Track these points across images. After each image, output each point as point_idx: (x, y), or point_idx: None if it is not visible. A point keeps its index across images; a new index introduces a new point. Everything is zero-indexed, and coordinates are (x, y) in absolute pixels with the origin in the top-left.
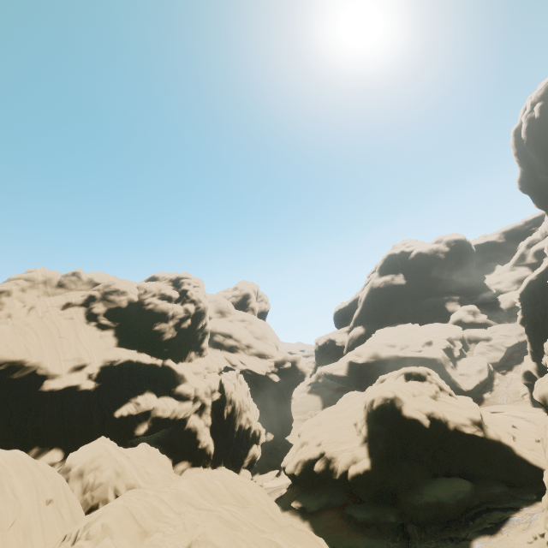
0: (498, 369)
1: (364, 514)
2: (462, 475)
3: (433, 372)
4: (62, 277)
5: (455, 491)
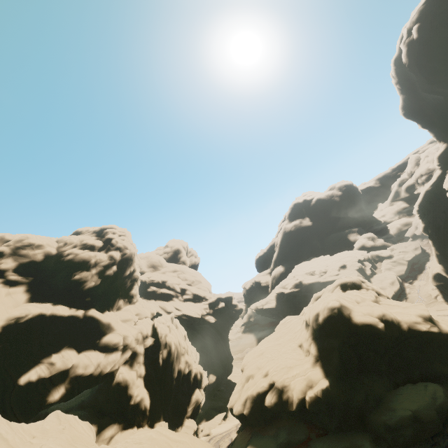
0: (405, 280)
1: (333, 447)
2: (425, 379)
3: (365, 281)
4: None
5: (429, 399)
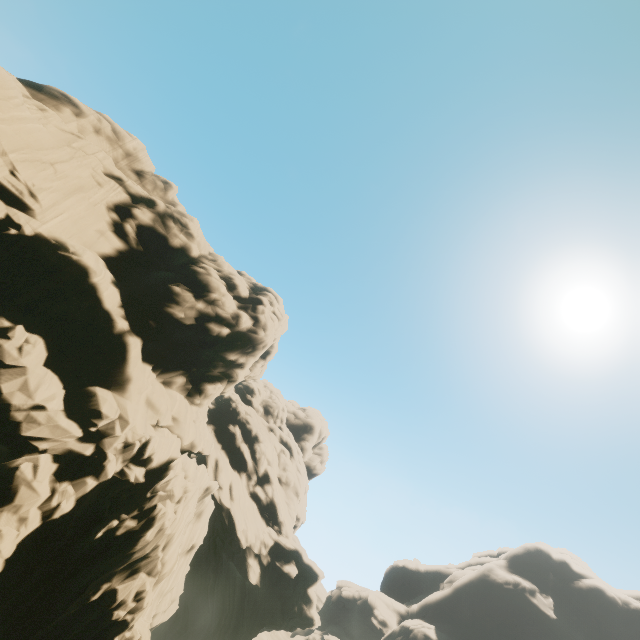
0: None
1: None
2: None
3: None
4: (150, 172)
5: None
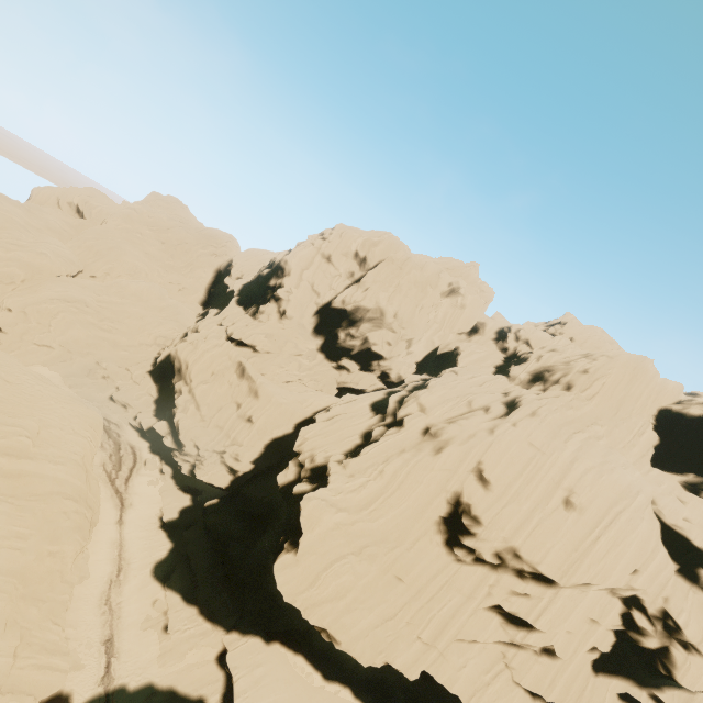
0: None
1: None
2: None
3: None
4: None
5: None
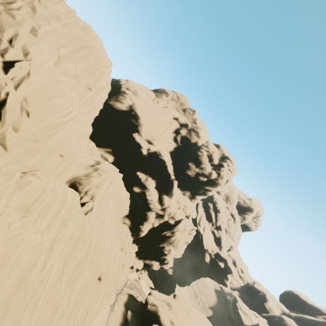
0: None
1: None
2: None
3: None
4: (188, 108)
5: None
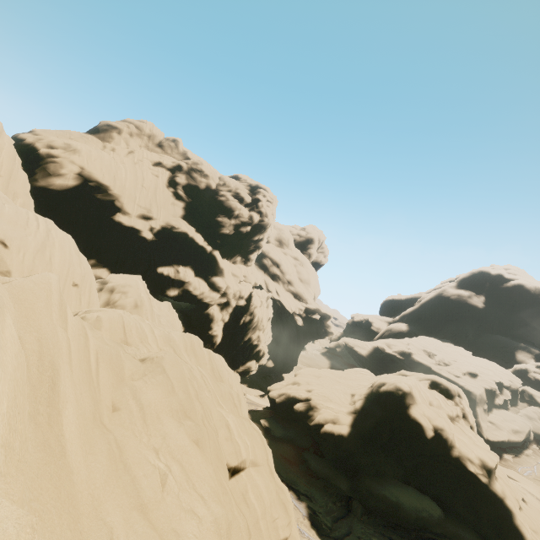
0: (539, 442)
1: (319, 466)
2: (437, 501)
3: (465, 398)
4: (164, 139)
5: (421, 508)
